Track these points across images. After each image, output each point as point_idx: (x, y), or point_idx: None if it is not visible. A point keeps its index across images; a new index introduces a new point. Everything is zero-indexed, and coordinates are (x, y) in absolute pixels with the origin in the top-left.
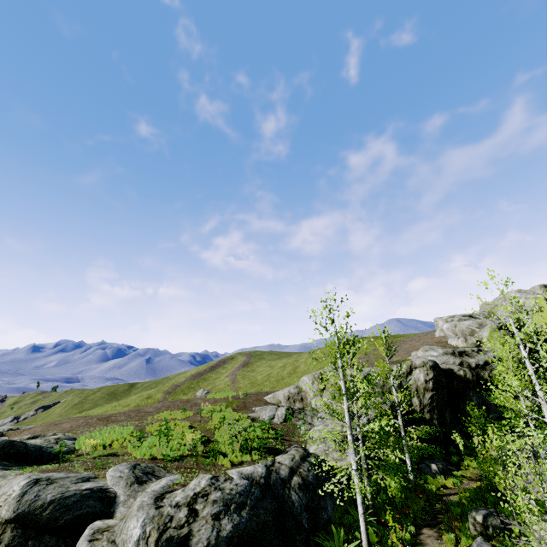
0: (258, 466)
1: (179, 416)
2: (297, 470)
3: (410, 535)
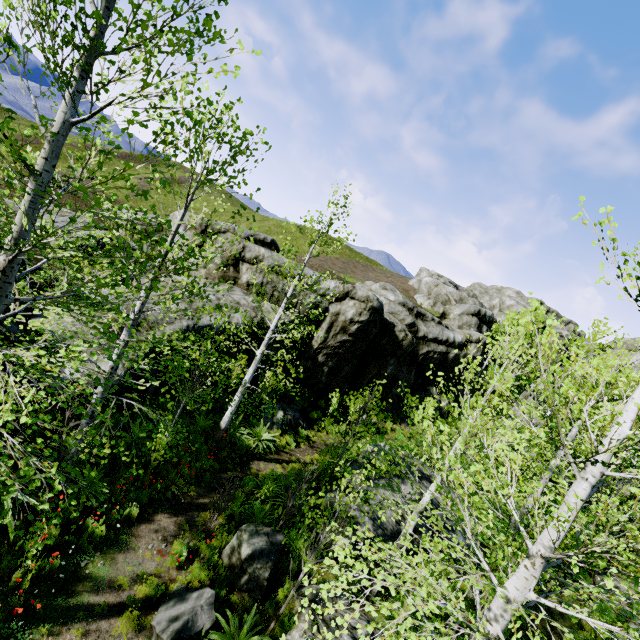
0: None
1: None
2: None
3: (123, 519)
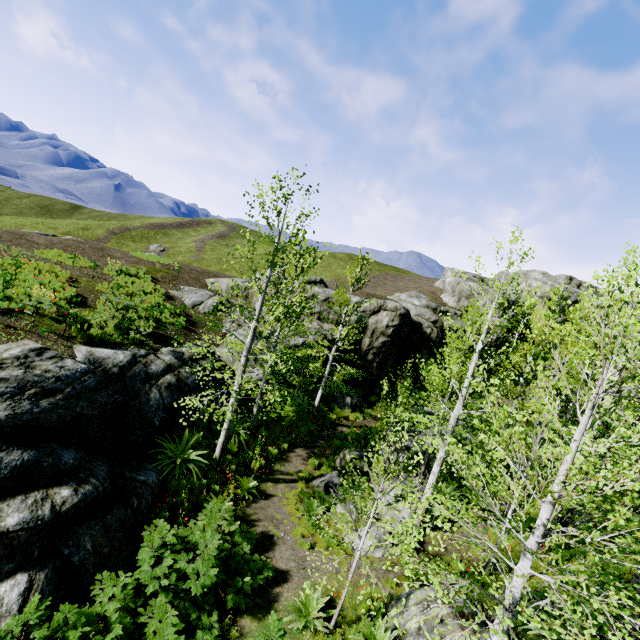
0: (122, 352)
1: (69, 262)
2: (176, 369)
3: (281, 450)
